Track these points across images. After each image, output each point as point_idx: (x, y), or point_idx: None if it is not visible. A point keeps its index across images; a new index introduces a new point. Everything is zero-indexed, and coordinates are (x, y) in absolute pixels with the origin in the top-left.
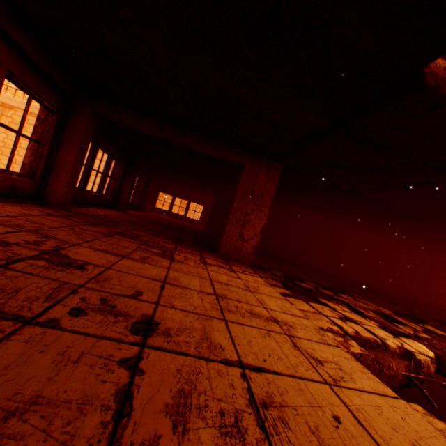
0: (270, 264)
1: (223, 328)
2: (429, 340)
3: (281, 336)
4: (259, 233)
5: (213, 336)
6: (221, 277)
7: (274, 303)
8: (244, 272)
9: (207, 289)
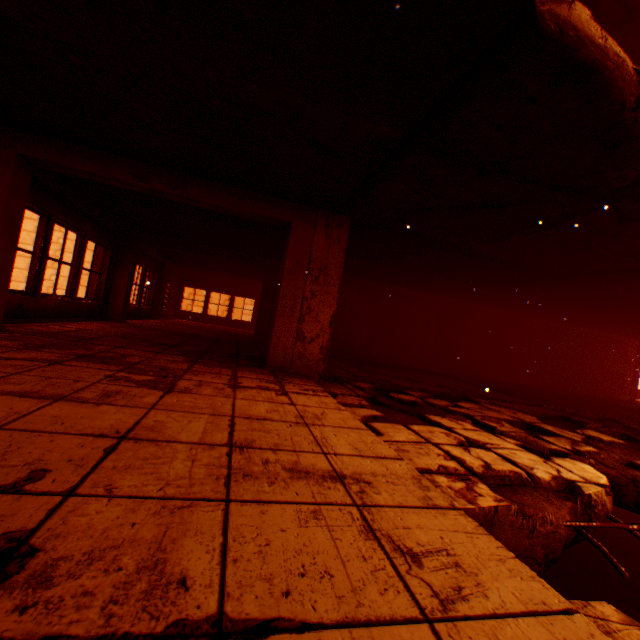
0: (354, 372)
1: (213, 524)
2: (595, 454)
3: (342, 513)
4: (328, 326)
5: (177, 552)
6: (257, 406)
7: (346, 440)
8: (304, 392)
9: (216, 436)
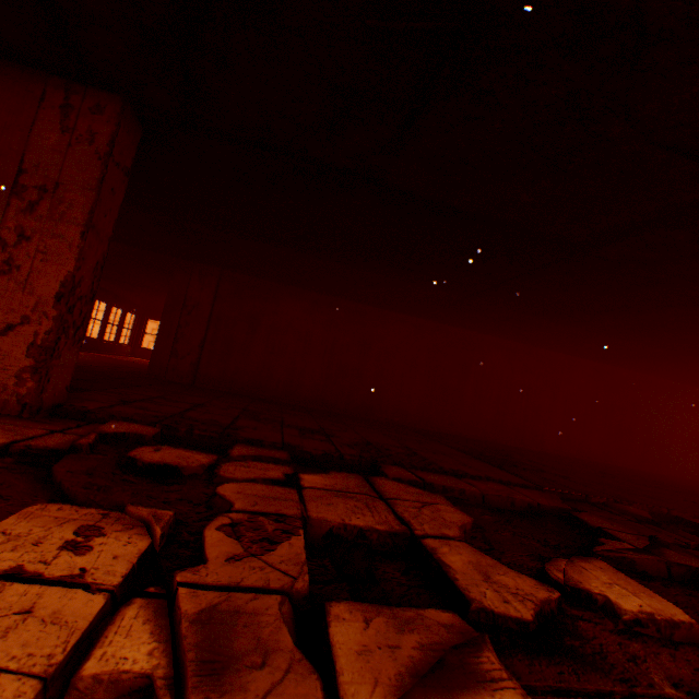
0: (200, 412)
1: None
2: None
3: None
4: (54, 303)
5: None
6: None
7: None
8: None
9: None
